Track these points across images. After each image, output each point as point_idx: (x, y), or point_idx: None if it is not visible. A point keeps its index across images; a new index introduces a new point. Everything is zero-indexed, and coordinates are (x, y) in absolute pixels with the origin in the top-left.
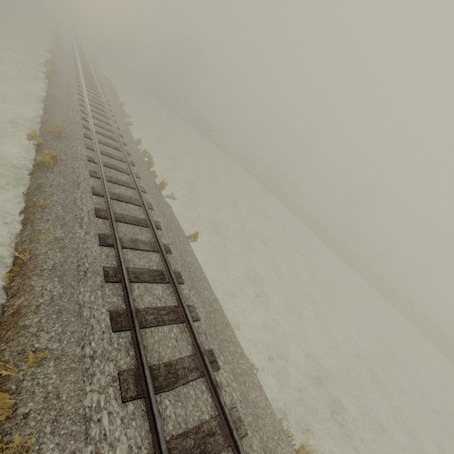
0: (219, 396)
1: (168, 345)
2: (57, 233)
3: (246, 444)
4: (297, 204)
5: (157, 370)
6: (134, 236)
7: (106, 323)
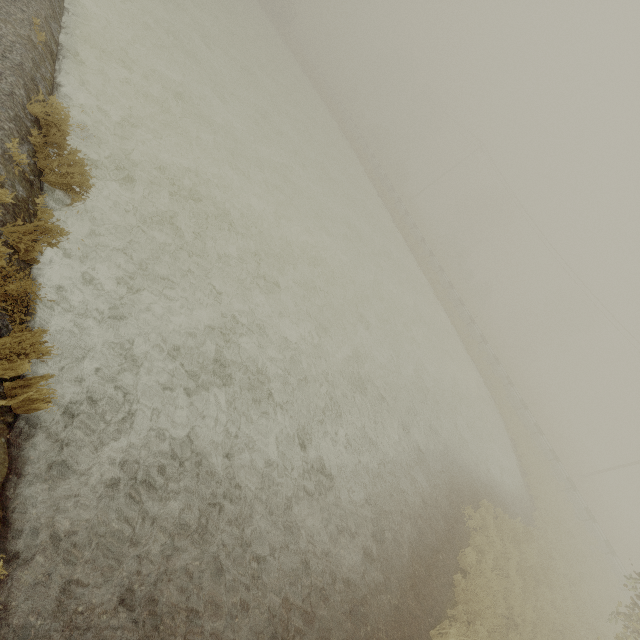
0: None
1: None
2: None
3: None
4: (382, 172)
5: None
6: None
7: None
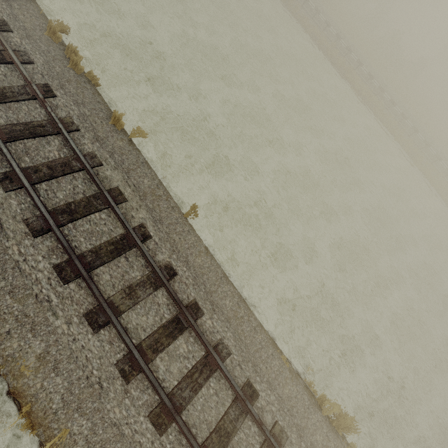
0: (265, 432)
1: (211, 406)
2: (36, 349)
3: (288, 444)
4: (312, 5)
5: (211, 442)
6: (125, 280)
7: (151, 431)
